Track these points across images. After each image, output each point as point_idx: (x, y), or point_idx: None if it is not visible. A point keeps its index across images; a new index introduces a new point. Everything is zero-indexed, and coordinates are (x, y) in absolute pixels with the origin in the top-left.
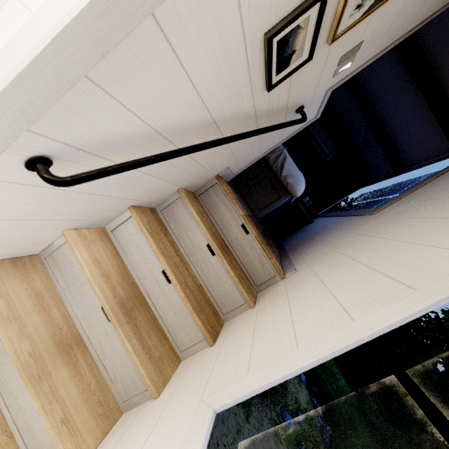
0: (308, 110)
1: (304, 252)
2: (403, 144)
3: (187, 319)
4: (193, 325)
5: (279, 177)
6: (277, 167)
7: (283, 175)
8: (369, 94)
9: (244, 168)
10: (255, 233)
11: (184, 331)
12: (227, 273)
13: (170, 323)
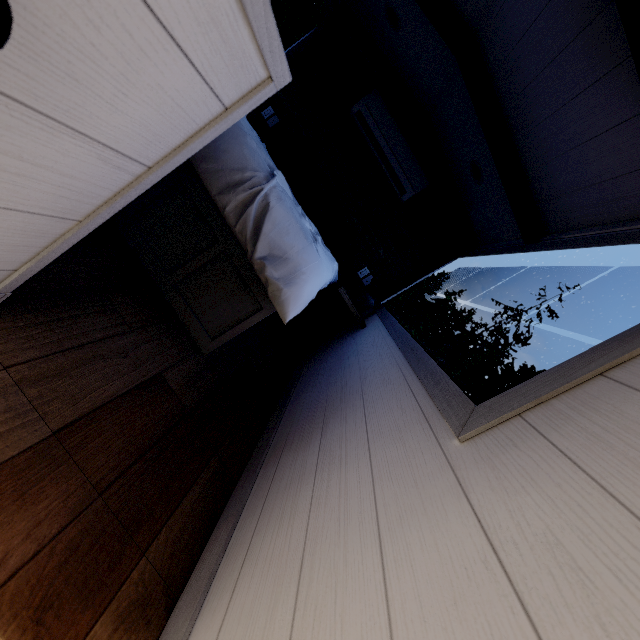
0: (144, 6)
1: (271, 508)
2: (550, 181)
3: None
4: None
5: (251, 261)
6: (245, 232)
7: (257, 255)
8: (490, 53)
9: (25, 267)
10: None
11: None
12: None
13: None
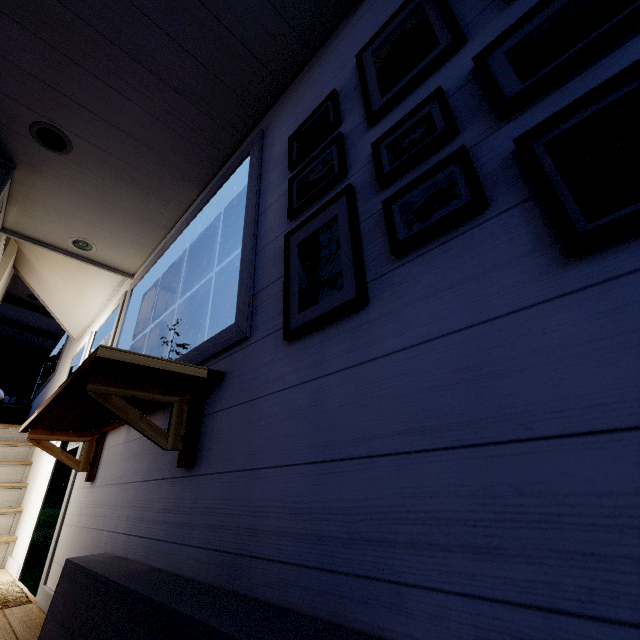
0: None
1: None
2: (43, 326)
3: (10, 469)
4: (16, 468)
5: None
6: None
7: None
8: None
9: None
10: (3, 425)
11: (14, 474)
12: (8, 446)
13: (3, 479)
